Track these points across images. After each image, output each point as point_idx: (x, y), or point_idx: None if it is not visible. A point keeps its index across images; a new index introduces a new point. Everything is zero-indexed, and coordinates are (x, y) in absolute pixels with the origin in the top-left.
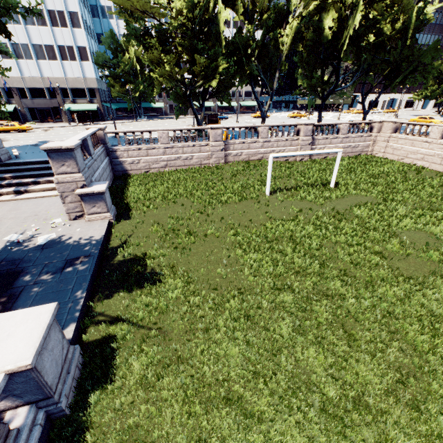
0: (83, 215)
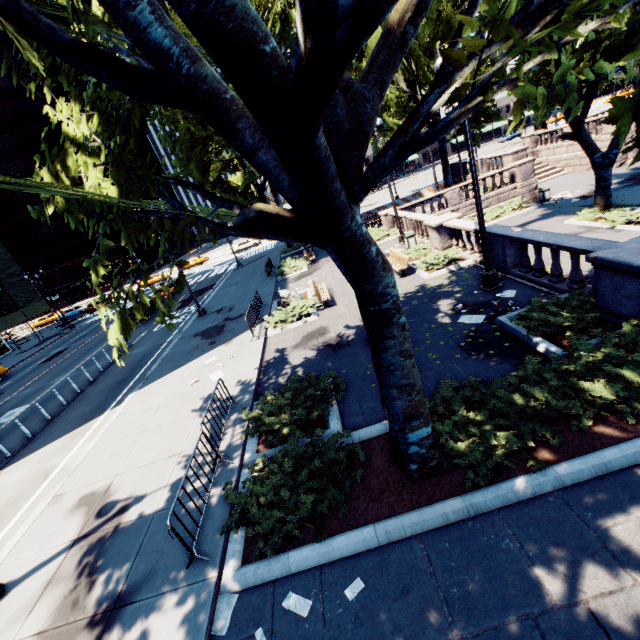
0: (624, 162)
